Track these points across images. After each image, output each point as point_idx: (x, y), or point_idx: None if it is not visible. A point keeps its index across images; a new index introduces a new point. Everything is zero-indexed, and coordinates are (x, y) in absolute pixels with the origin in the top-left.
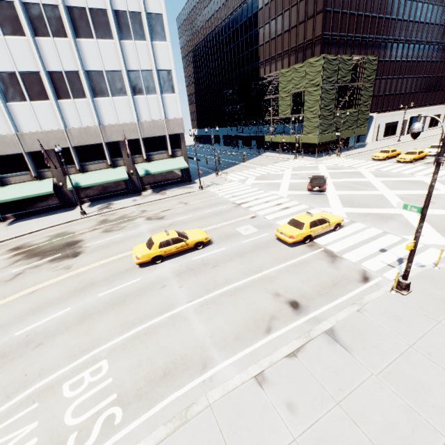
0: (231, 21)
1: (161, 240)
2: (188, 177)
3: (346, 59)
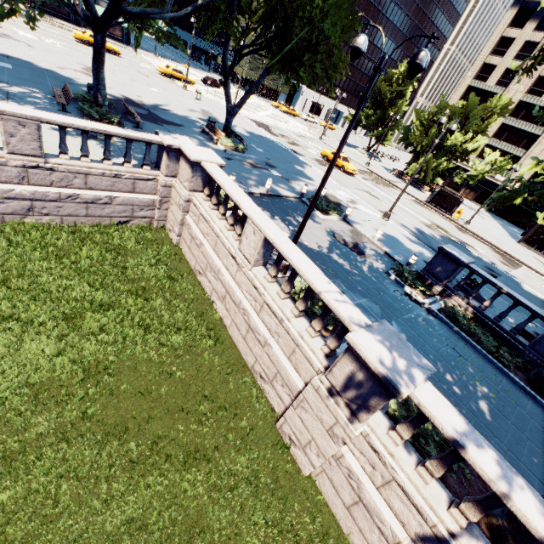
0: None
1: (92, 34)
2: (128, 40)
3: None
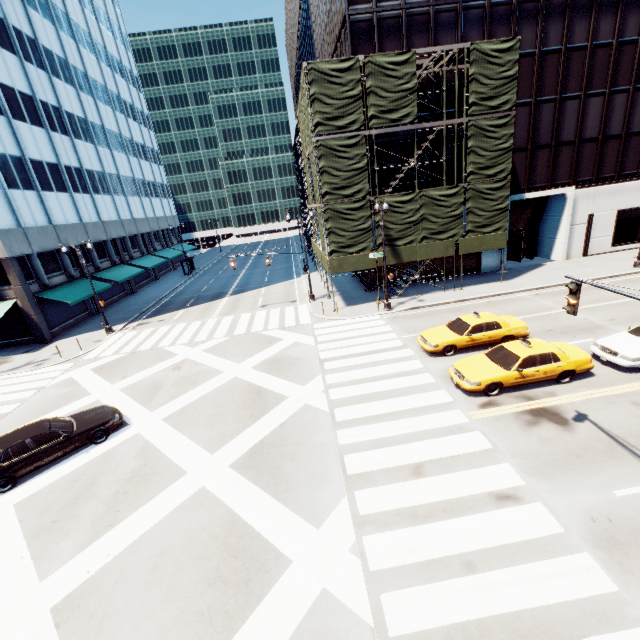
0: (301, 28)
1: None
2: (38, 335)
3: (390, 62)
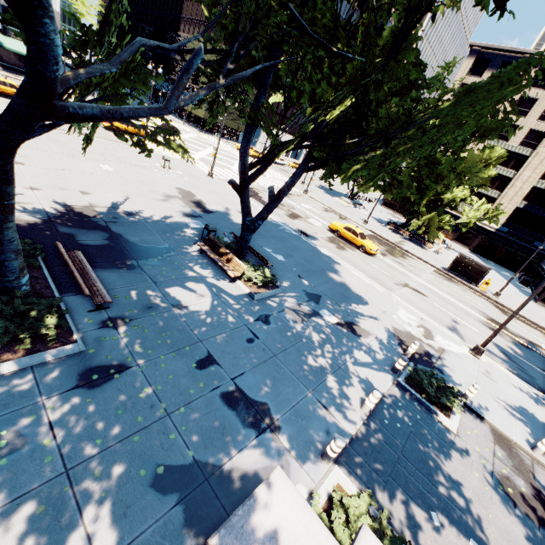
0: None
1: None
2: None
3: None
